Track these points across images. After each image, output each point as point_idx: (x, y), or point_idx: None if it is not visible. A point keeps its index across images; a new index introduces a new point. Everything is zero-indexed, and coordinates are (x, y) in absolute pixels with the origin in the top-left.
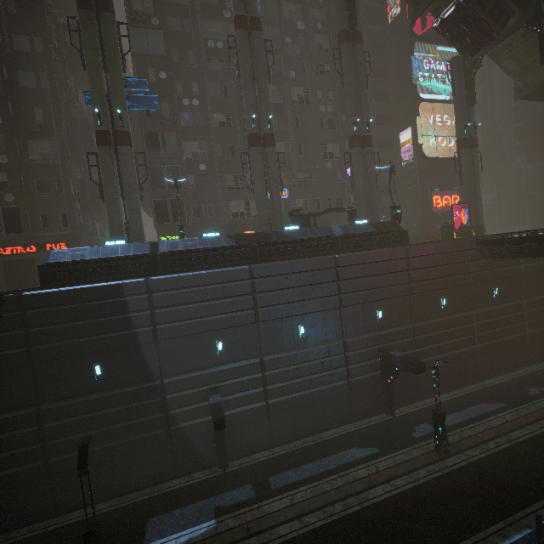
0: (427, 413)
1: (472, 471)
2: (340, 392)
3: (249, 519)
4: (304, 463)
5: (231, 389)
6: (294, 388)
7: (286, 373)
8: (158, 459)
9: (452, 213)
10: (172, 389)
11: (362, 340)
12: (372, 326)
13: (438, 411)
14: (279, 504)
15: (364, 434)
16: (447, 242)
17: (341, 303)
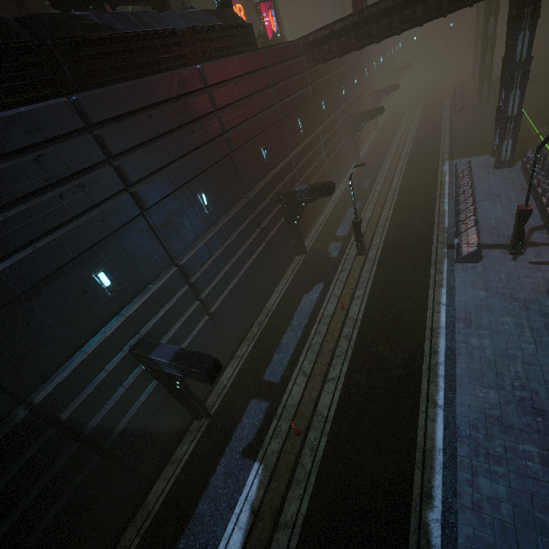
0: (325, 236)
1: (388, 251)
2: (265, 257)
3: (288, 425)
4: (280, 339)
5: (162, 329)
6: (228, 279)
7: (213, 267)
8: (113, 494)
9: (262, 16)
10: (66, 399)
11: (262, 189)
12: (264, 170)
13: (357, 220)
14: (298, 387)
15: (300, 281)
16: (288, 44)
17: (229, 146)
